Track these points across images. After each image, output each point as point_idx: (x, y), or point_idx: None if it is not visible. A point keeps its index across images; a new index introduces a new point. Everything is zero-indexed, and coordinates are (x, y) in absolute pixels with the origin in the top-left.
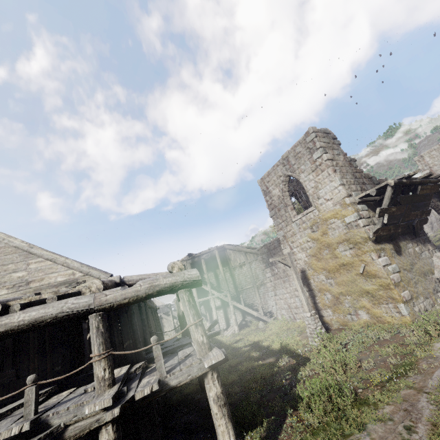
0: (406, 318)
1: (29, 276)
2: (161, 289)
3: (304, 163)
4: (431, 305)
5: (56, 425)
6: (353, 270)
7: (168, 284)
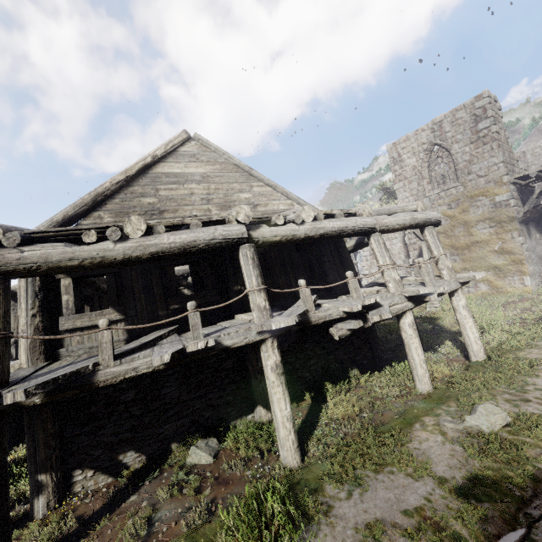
0: (528, 288)
1: (254, 199)
2: (419, 222)
3: (462, 133)
4: (541, 282)
5: (384, 304)
6: (486, 247)
7: (422, 219)
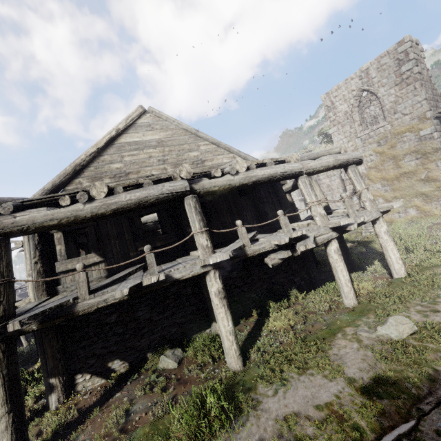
0: None
1: (202, 156)
2: (341, 162)
3: (387, 77)
4: None
5: (310, 236)
6: (413, 177)
7: (345, 159)
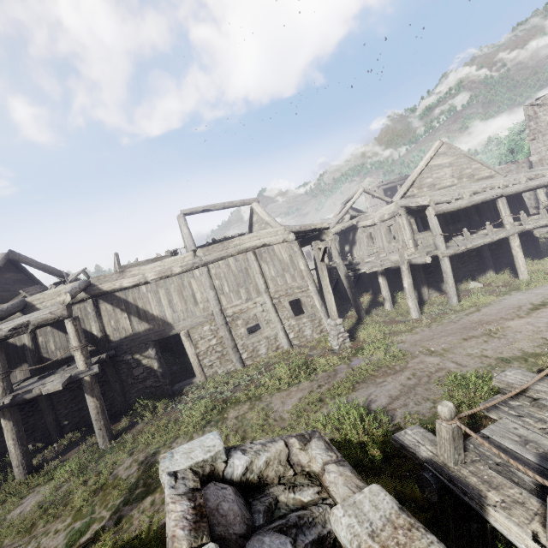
0: None
1: (473, 172)
2: None
3: None
4: None
5: None
6: None
7: None
